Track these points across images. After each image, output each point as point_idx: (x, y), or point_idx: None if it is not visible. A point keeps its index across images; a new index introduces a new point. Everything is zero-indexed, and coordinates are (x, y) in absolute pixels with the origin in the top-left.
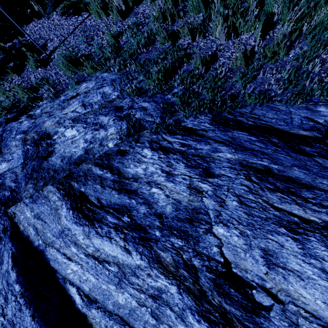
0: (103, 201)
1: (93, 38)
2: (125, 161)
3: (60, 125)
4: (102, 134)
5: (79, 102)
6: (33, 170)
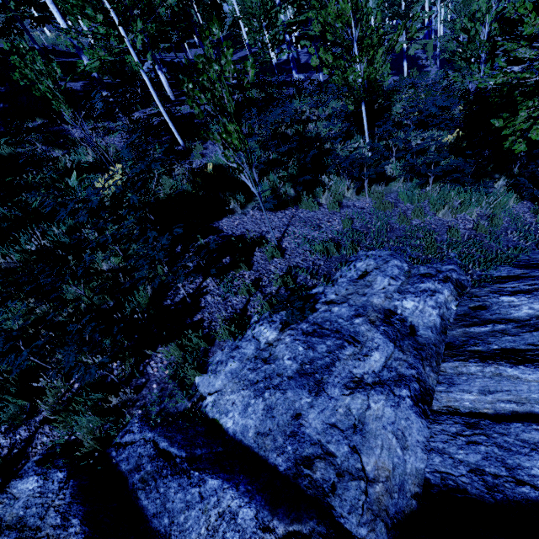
0: (538, 343)
1: (319, 226)
2: (497, 311)
3: (391, 299)
4: (441, 297)
5: (383, 276)
6: (416, 350)
